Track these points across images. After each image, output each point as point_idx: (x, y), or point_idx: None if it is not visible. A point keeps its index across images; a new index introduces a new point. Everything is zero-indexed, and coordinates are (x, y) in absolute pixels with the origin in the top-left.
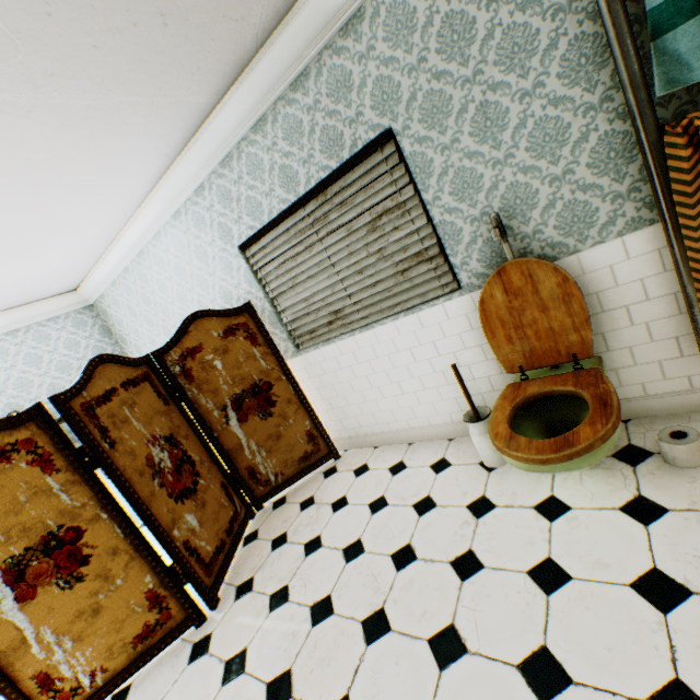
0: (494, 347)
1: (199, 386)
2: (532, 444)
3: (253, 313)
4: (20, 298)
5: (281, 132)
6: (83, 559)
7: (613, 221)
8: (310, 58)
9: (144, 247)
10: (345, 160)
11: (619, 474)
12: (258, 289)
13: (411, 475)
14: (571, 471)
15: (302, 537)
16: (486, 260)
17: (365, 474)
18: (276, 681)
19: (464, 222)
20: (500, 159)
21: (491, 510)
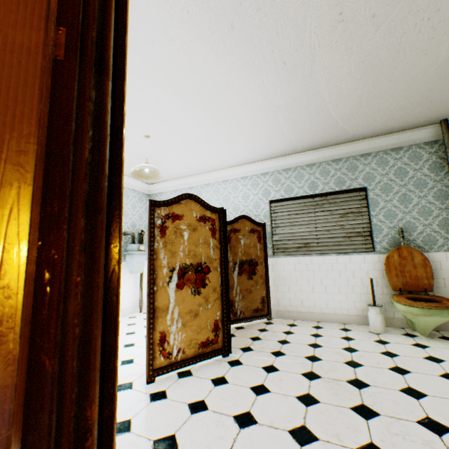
0: (389, 277)
1: (230, 247)
2: (426, 302)
3: (264, 228)
4: None
5: (319, 171)
6: (204, 284)
7: (442, 245)
8: (345, 156)
9: (212, 182)
10: (342, 189)
11: (445, 341)
12: (268, 220)
13: (329, 329)
14: (421, 338)
15: (272, 338)
16: (389, 243)
17: (297, 326)
18: (306, 373)
19: (385, 227)
20: (405, 211)
21: (388, 343)
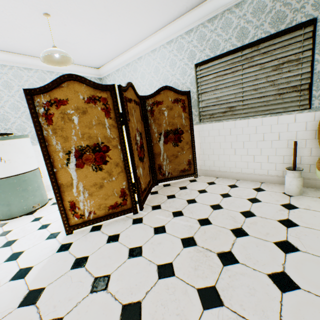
0: None
1: (154, 120)
2: None
3: (189, 96)
4: (80, 60)
5: (251, 10)
6: (105, 161)
7: None
8: None
9: (143, 55)
10: (280, 30)
11: None
12: (194, 87)
13: (242, 189)
14: None
15: (184, 197)
16: None
17: (214, 185)
18: (185, 239)
19: None
20: None
21: (296, 208)
